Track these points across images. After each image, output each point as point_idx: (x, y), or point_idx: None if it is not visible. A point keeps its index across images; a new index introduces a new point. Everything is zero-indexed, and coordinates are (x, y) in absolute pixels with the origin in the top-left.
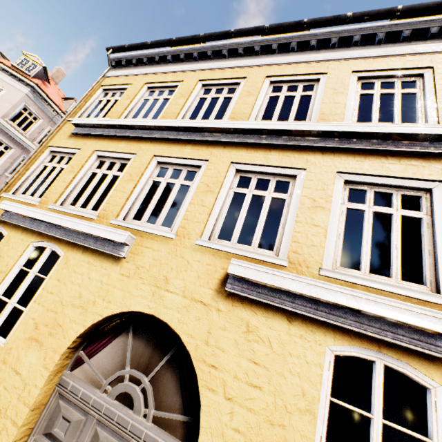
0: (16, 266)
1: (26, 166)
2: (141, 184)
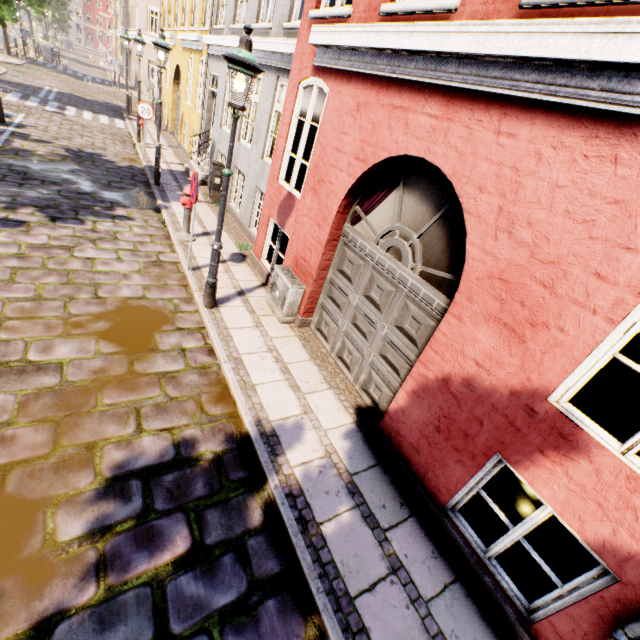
0: (168, 63)
1: (163, 7)
2: (177, 3)
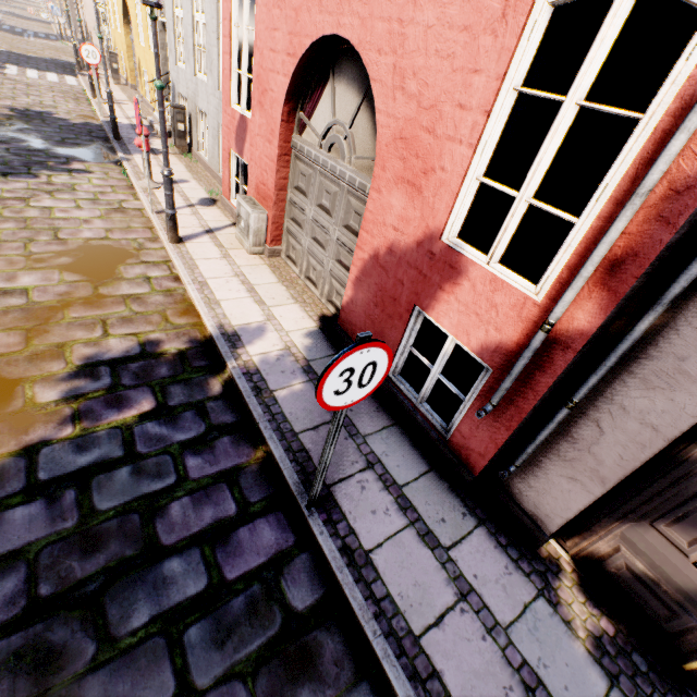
0: None
1: None
2: None
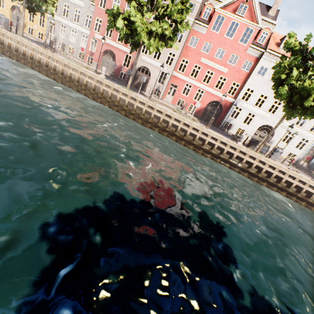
0: None
1: None
2: None
